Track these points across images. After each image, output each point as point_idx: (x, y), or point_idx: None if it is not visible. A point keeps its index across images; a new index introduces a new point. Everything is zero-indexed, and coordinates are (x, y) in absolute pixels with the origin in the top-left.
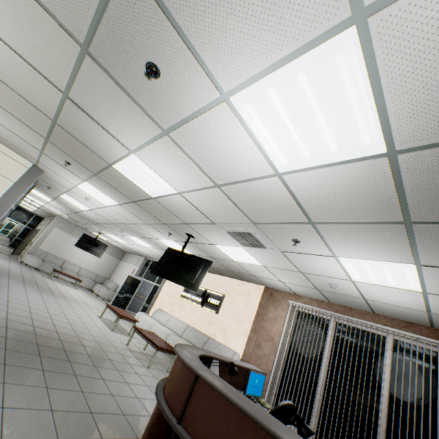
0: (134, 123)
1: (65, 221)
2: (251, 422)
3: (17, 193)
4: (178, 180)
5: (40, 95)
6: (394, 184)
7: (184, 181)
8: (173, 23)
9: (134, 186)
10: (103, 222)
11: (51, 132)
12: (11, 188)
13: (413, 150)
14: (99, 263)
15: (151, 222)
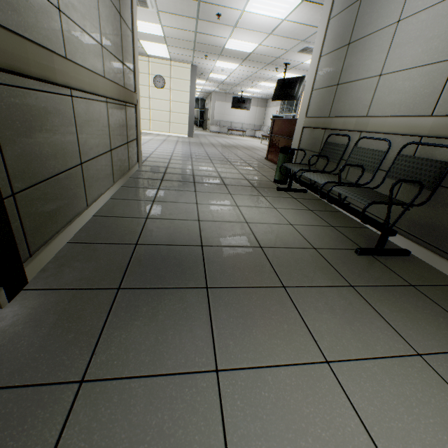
0: (222, 29)
1: (218, 94)
2: (282, 121)
3: (194, 87)
4: (253, 40)
5: (187, 36)
6: (320, 5)
7: (256, 39)
8: (217, 5)
9: (239, 52)
10: (239, 82)
11: (194, 47)
12: (190, 85)
13: None
14: (251, 116)
15: (262, 67)
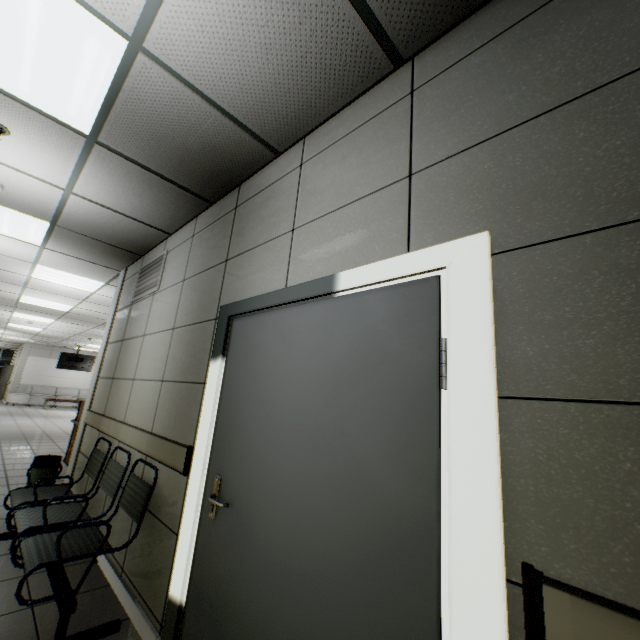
0: (6, 285)
1: (37, 345)
2: None
3: None
4: (63, 301)
5: None
6: None
7: (67, 301)
8: None
9: (48, 308)
10: (68, 336)
11: None
12: None
13: (110, 282)
14: None
15: (94, 326)
